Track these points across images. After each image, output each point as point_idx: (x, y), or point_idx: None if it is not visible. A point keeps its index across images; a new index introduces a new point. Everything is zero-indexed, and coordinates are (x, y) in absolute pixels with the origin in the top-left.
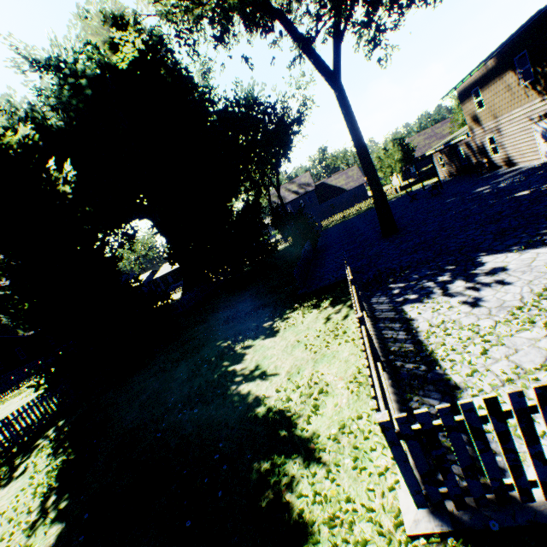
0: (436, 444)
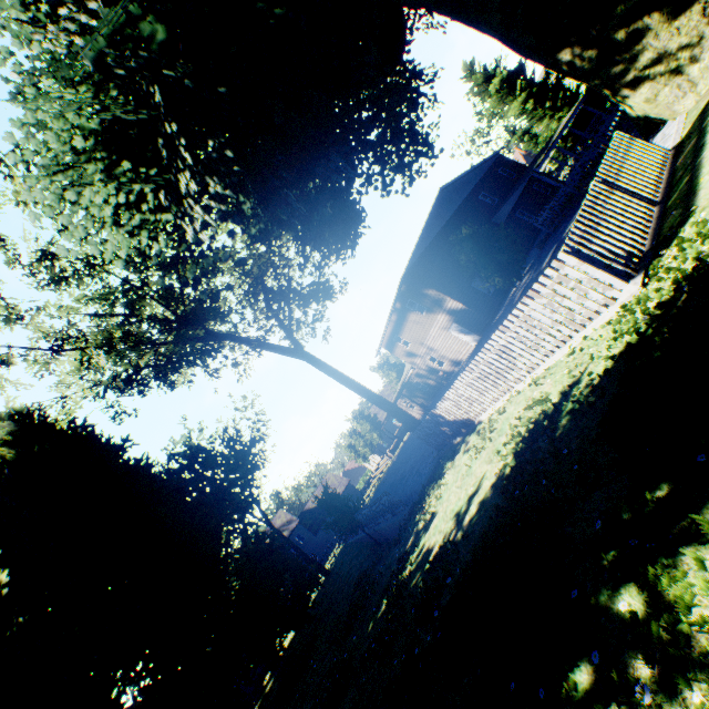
0: (589, 249)
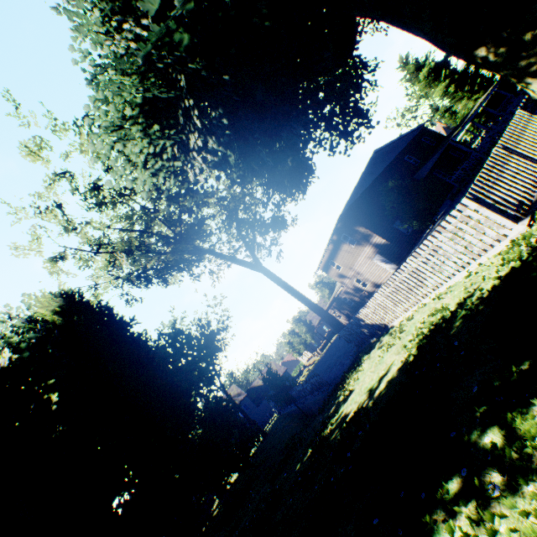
0: (487, 197)
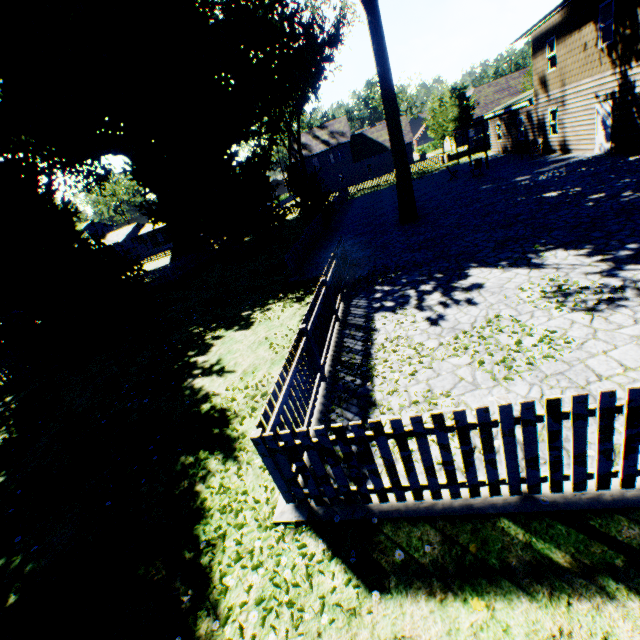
0: (298, 458)
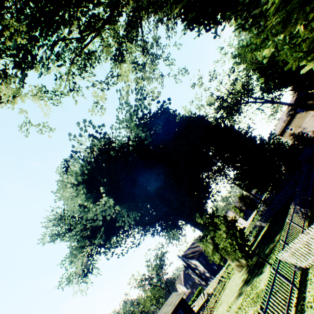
0: None
